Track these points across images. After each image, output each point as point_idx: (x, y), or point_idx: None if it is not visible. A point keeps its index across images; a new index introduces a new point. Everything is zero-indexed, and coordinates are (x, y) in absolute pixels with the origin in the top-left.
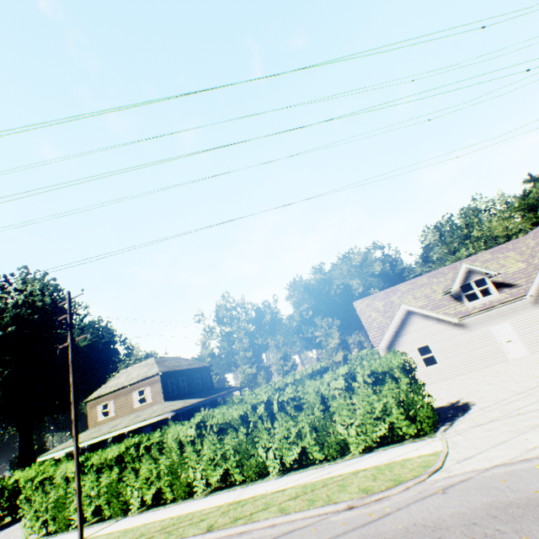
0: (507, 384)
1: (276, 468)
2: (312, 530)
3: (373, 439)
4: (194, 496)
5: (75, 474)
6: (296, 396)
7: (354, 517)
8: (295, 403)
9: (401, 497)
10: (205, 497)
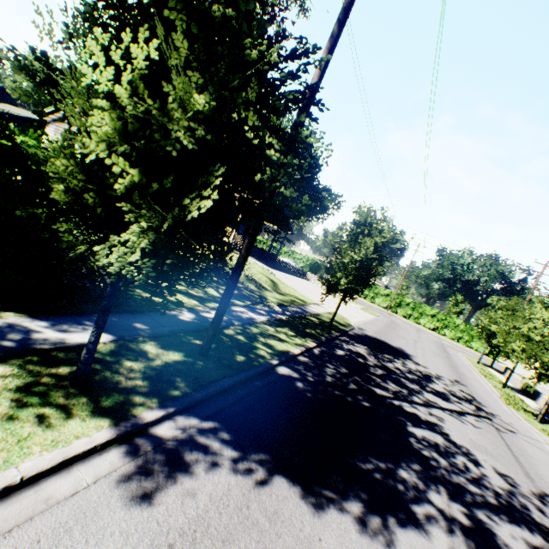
0: (520, 371)
1: (448, 336)
2: (467, 350)
3: (479, 350)
4: (421, 325)
5: (393, 296)
6: (467, 328)
7: (476, 355)
8: (465, 329)
9: (486, 359)
10: (423, 327)
